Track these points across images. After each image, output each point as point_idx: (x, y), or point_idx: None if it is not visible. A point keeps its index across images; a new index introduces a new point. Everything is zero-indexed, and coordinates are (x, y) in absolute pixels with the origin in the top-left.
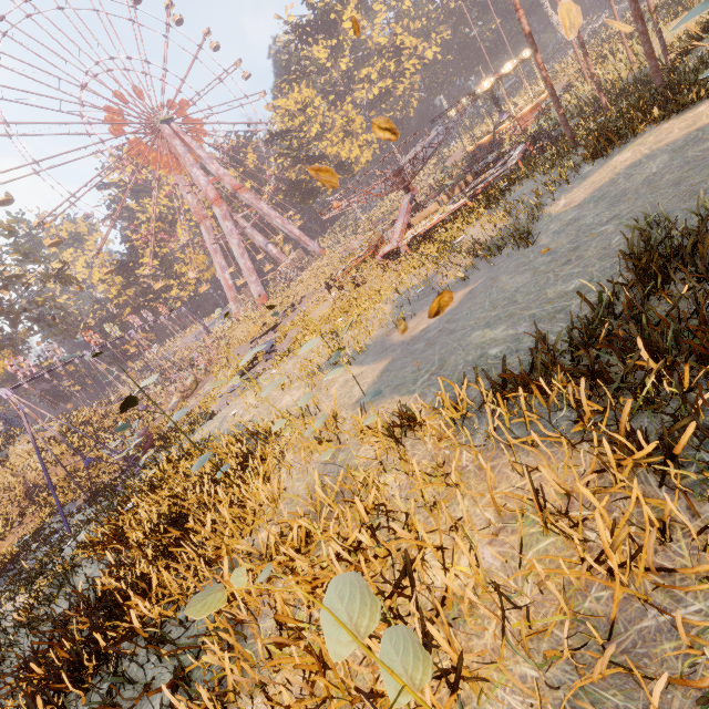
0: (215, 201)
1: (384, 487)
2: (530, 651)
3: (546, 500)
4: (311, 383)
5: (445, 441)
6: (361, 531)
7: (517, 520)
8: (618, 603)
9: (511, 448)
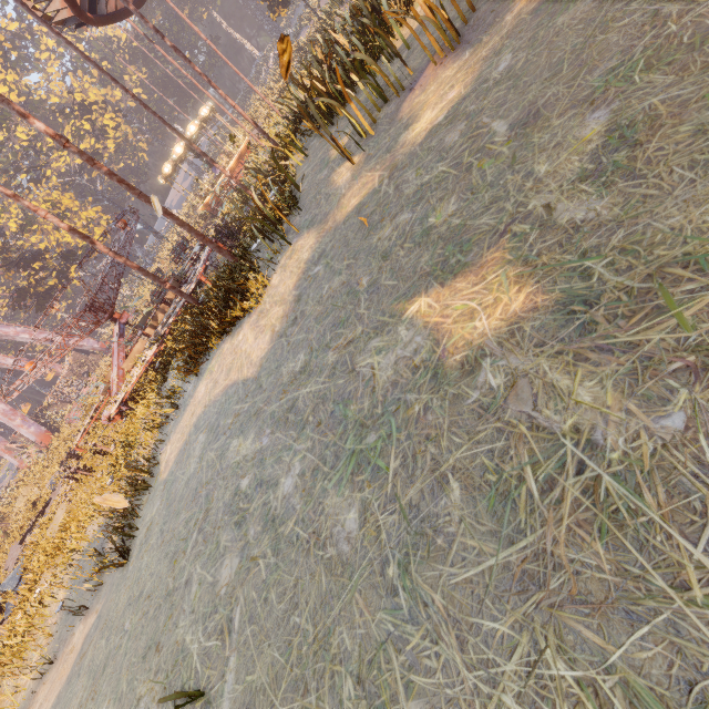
0: None
1: None
2: None
3: None
4: None
5: None
6: None
7: None
8: None
9: None
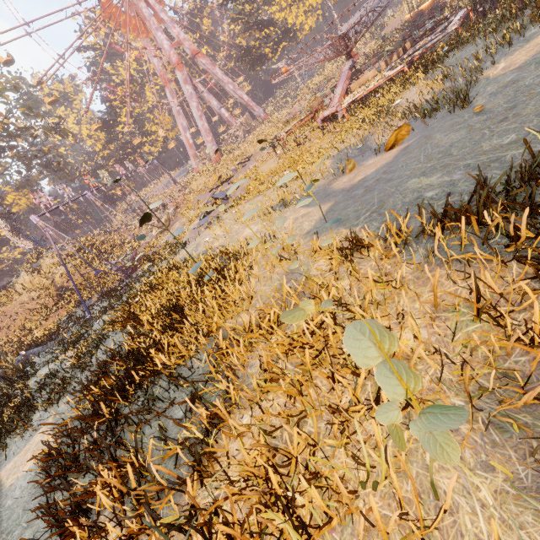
0: (177, 65)
1: (337, 290)
2: (458, 391)
3: (482, 296)
4: (266, 220)
5: (387, 259)
6: (324, 315)
7: (450, 312)
8: (533, 364)
9: (448, 262)
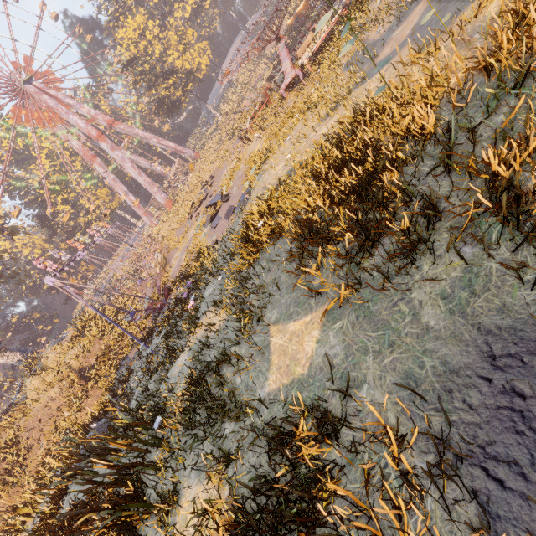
0: (99, 137)
1: None
2: None
3: None
4: (336, 114)
5: None
6: None
7: None
8: None
9: None
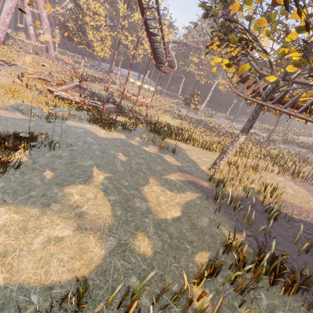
0: None
1: None
2: None
3: None
4: None
5: None
6: None
7: None
8: None
9: None
